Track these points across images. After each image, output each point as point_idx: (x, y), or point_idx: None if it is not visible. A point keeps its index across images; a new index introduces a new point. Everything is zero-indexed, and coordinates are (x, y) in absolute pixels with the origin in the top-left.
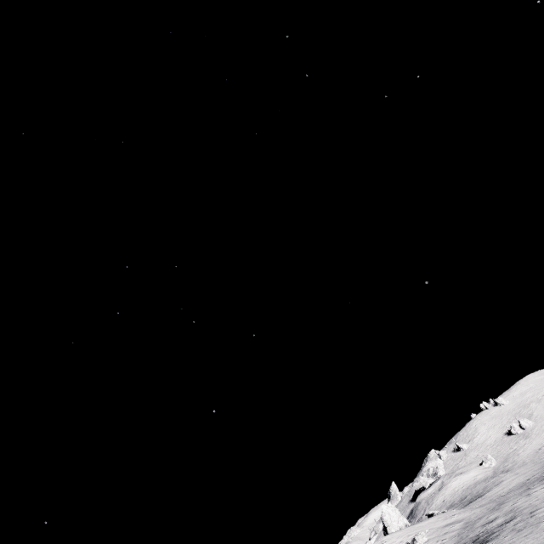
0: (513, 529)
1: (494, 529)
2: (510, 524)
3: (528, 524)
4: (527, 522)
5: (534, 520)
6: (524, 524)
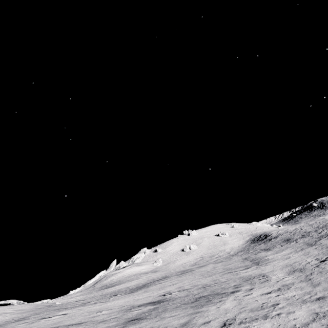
0: None
1: None
2: None
3: None
4: None
5: None
6: None
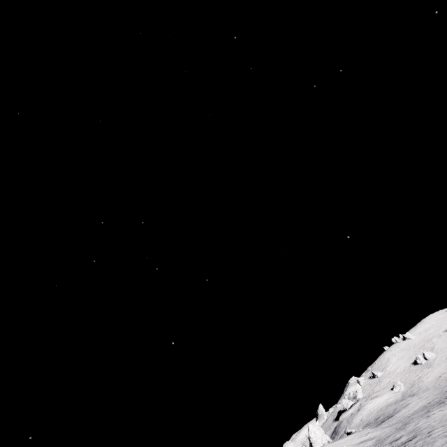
0: (414, 446)
1: (399, 446)
2: (411, 442)
3: (425, 442)
4: (425, 441)
5: (430, 439)
6: (423, 443)
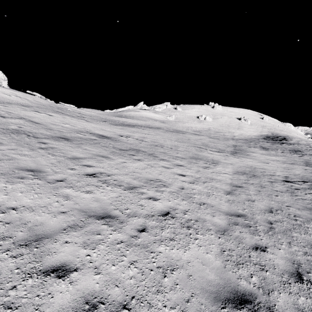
0: None
1: None
2: None
3: None
4: None
5: None
6: None
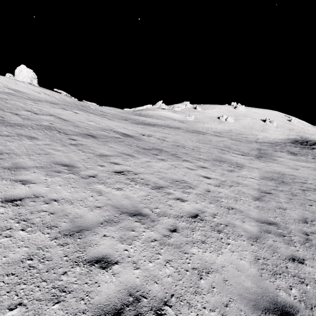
0: None
1: None
2: None
3: None
4: None
5: None
6: None
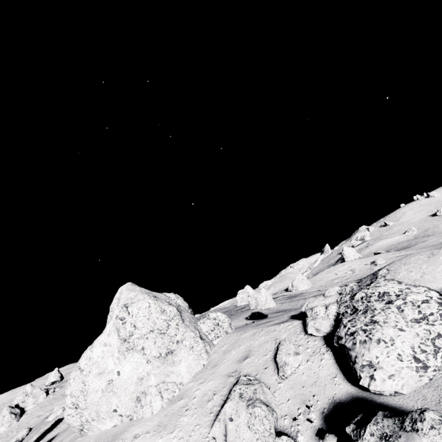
0: None
1: None
2: None
3: None
4: None
5: None
6: None
